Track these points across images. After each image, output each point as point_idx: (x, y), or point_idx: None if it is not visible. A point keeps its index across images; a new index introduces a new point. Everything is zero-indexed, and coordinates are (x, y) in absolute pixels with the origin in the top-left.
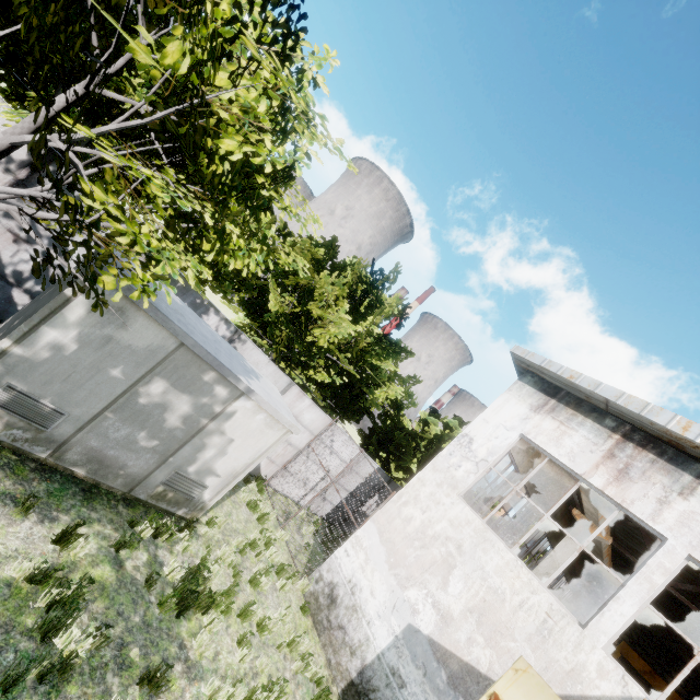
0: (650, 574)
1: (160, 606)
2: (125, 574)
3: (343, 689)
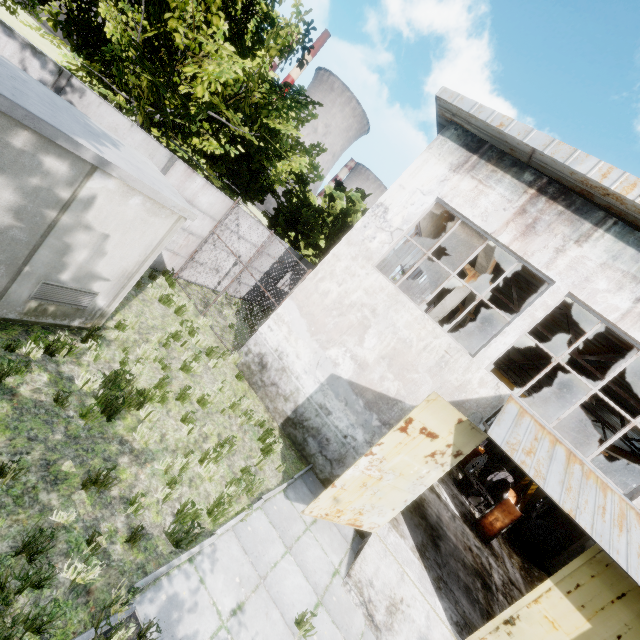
0: (534, 312)
1: (83, 418)
2: (23, 401)
3: (282, 423)
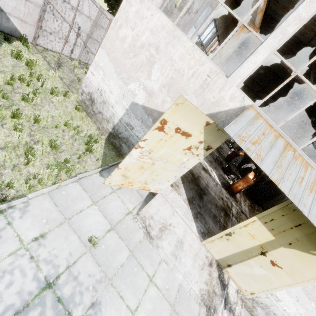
0: (286, 27)
1: None
2: None
3: (107, 136)
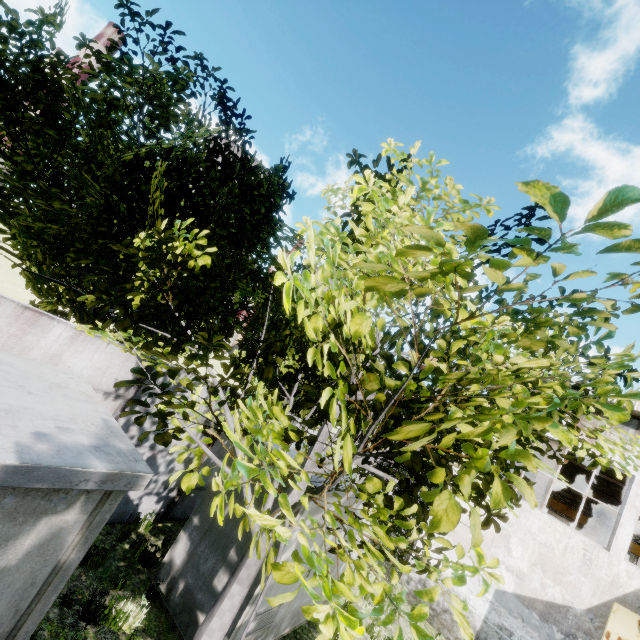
0: (633, 502)
1: None
2: None
3: None
